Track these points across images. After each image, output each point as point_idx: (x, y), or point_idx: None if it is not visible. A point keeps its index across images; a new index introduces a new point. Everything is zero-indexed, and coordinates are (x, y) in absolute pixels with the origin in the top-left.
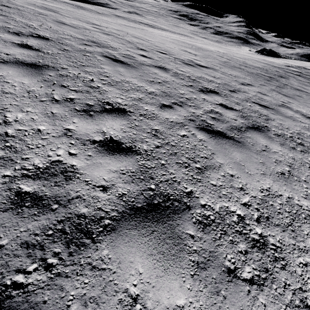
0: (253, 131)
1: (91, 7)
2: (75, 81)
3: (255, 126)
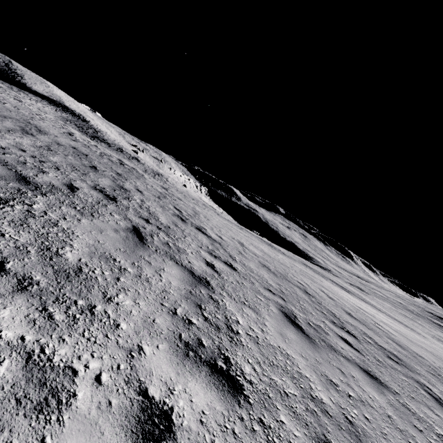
0: (11, 173)
1: (284, 250)
2: (25, 137)
3: (32, 183)
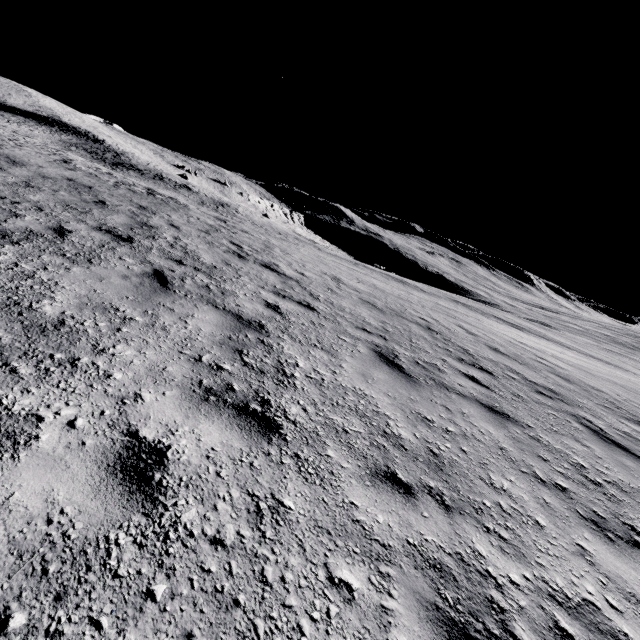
0: None
1: (424, 286)
2: None
3: None
